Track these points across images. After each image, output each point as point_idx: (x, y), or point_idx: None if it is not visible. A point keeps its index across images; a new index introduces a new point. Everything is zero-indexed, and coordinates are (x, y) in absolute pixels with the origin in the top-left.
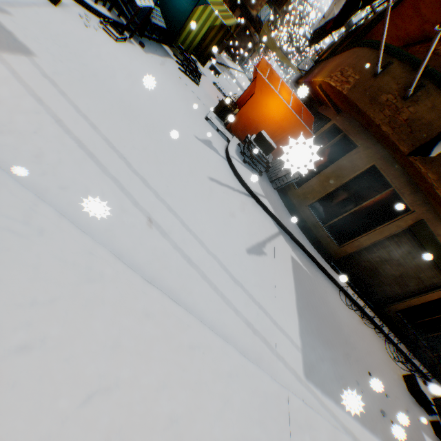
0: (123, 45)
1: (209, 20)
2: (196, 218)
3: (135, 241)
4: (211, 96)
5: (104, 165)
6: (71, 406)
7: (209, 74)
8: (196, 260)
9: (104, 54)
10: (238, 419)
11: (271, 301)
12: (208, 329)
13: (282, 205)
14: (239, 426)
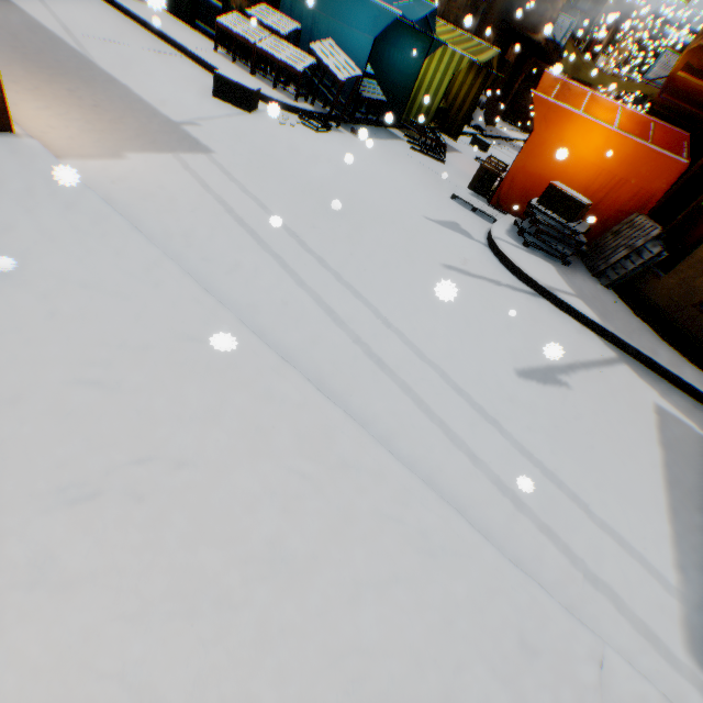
0: (327, 134)
1: (451, 67)
2: (404, 311)
3: (288, 323)
4: (469, 173)
5: (266, 242)
6: (123, 462)
7: (469, 150)
8: (394, 365)
9: (297, 144)
10: (429, 626)
11: (576, 467)
12: (385, 452)
13: (625, 313)
14: (428, 639)
